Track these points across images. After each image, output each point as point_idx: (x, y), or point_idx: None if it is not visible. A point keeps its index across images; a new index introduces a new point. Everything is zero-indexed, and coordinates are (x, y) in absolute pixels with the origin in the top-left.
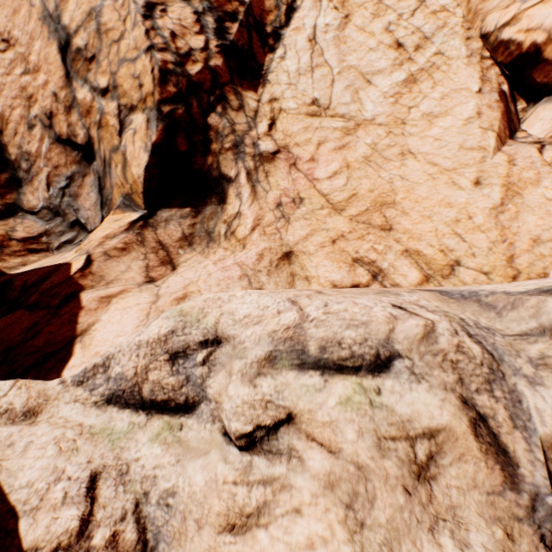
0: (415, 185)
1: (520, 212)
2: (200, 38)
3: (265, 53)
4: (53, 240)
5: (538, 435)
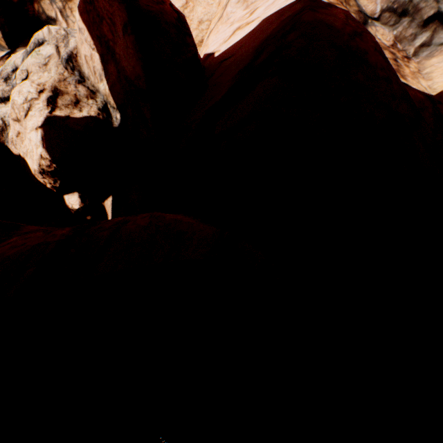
0: None
1: (195, 7)
2: None
3: None
4: None
5: (70, 48)
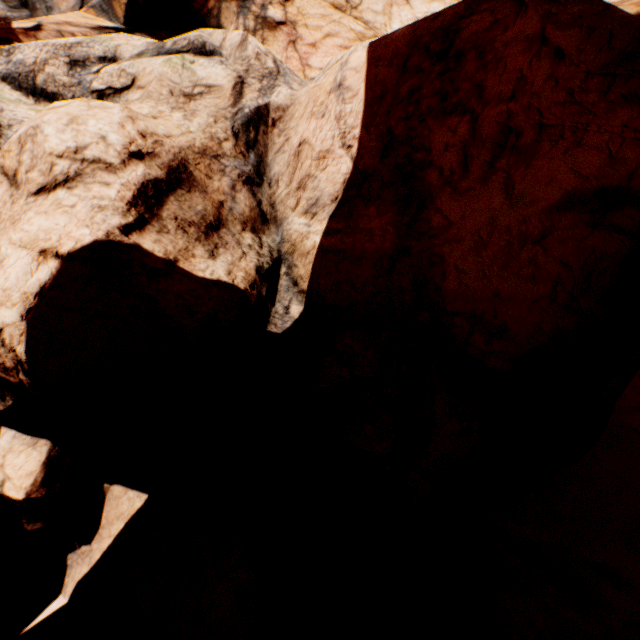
0: None
1: None
2: None
3: None
4: None
5: (270, 101)
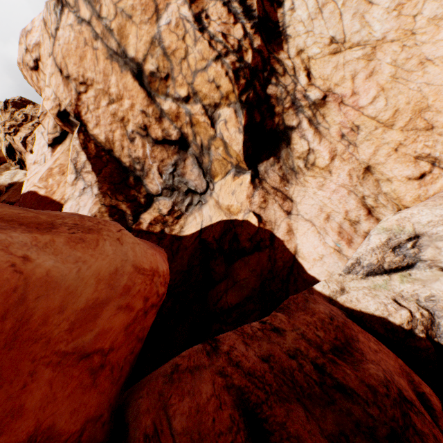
0: (440, 87)
1: None
2: (238, 27)
3: (274, 9)
4: (180, 206)
5: None
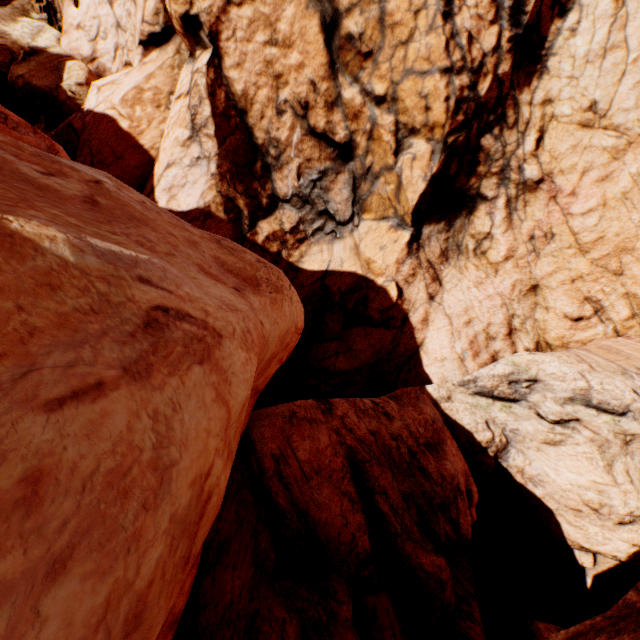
0: None
1: None
2: (493, 30)
3: (552, 16)
4: (307, 227)
5: None
